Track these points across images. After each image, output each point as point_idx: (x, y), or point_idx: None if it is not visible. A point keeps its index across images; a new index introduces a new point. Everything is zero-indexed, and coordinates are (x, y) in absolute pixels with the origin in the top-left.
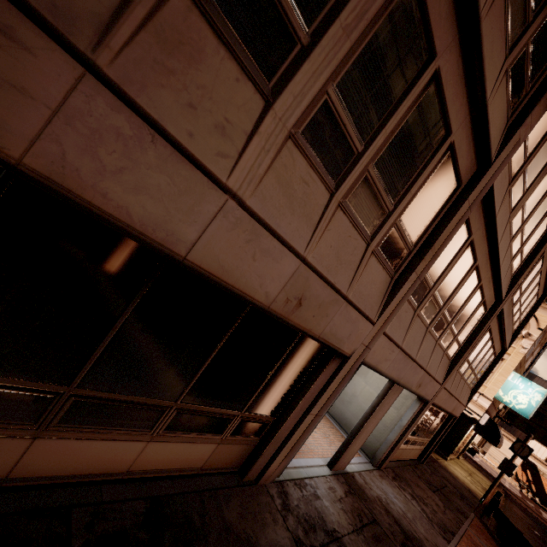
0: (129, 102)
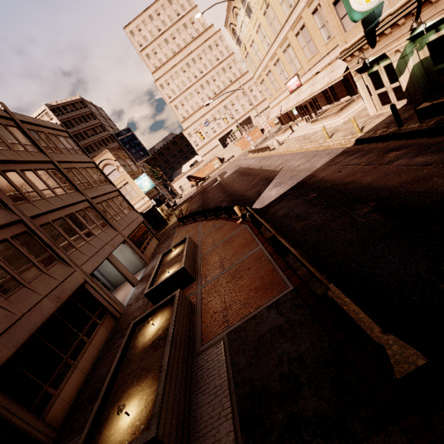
0: (1, 334)
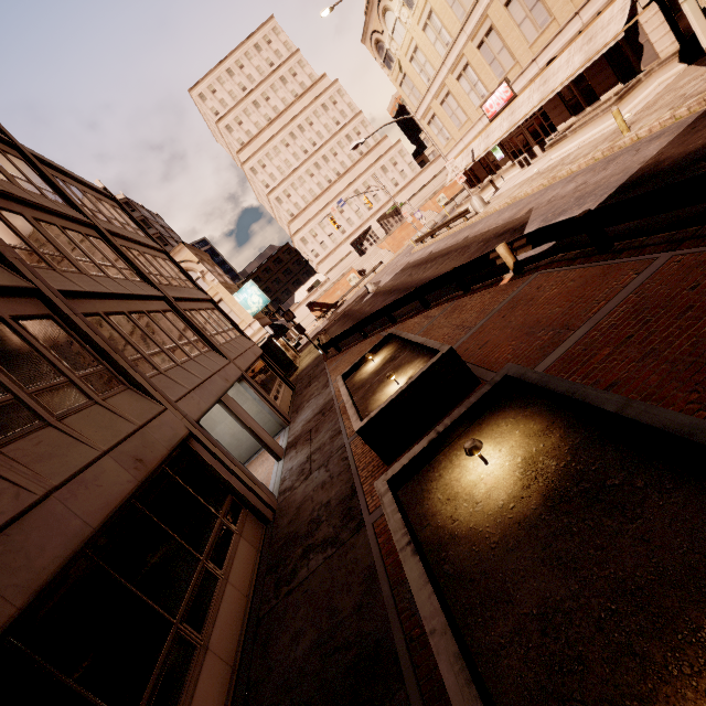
0: None
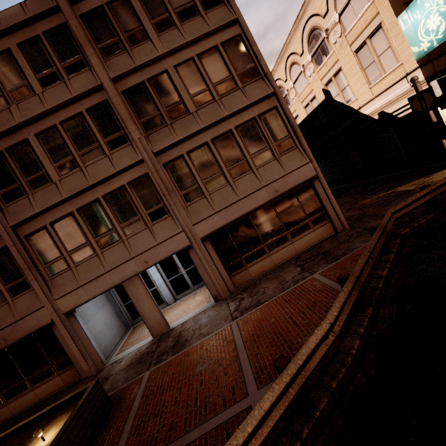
0: None
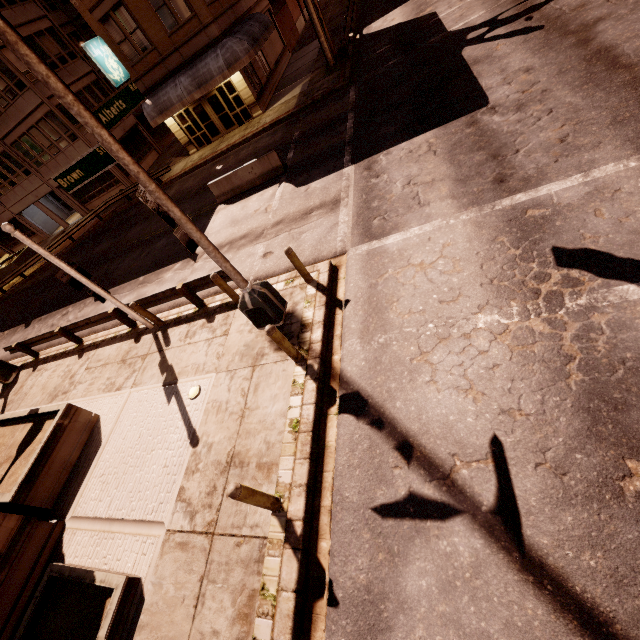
0: None
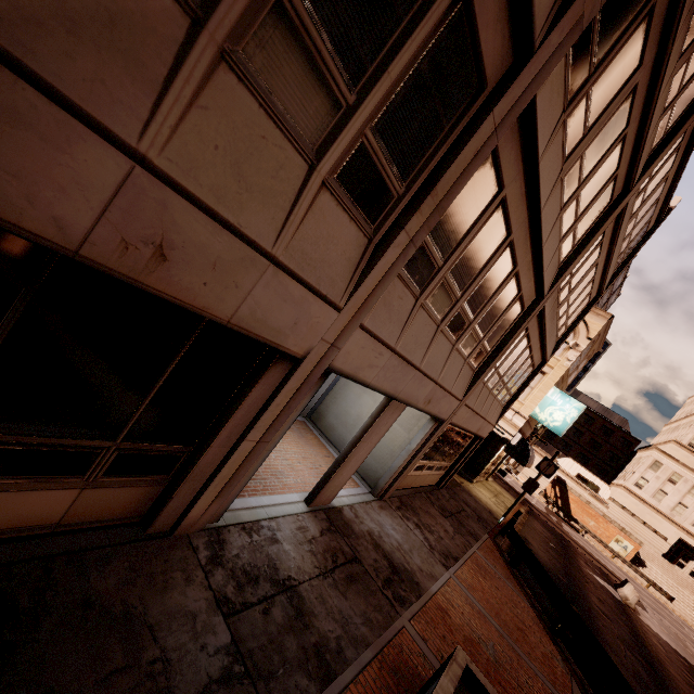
0: None
